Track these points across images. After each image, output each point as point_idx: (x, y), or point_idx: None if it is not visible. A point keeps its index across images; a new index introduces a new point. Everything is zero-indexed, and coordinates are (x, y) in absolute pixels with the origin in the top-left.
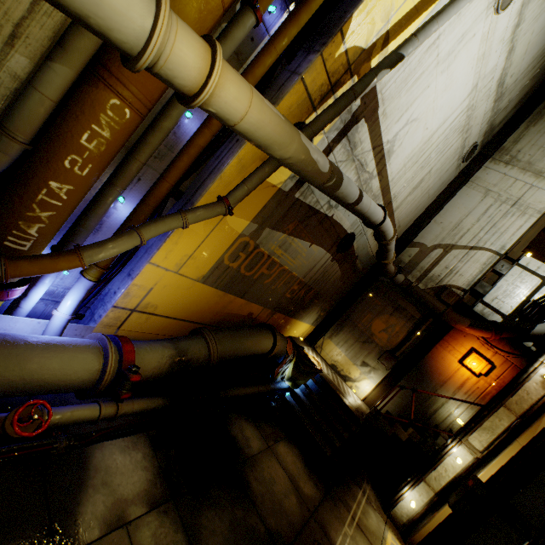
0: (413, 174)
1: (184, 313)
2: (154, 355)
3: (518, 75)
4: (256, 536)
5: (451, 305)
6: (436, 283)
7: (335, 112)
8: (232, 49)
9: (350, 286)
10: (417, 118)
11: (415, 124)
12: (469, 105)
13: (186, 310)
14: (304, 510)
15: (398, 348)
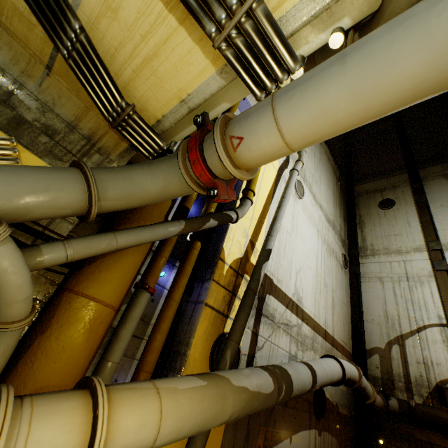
0: (324, 299)
1: None
2: None
3: (332, 212)
4: None
5: None
6: (426, 386)
7: (245, 314)
8: (133, 327)
9: (353, 443)
10: (300, 267)
11: (302, 271)
12: (322, 239)
13: None
14: None
15: None
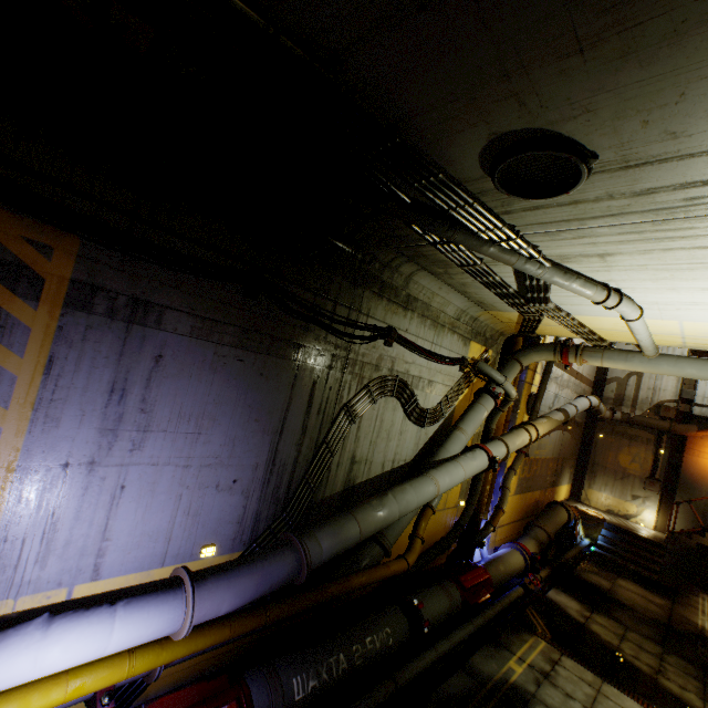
0: None
1: (511, 518)
2: (530, 545)
3: None
4: (646, 620)
5: (673, 418)
6: (648, 404)
7: (545, 385)
8: None
9: (579, 437)
10: None
11: None
12: None
13: (512, 515)
14: (663, 610)
15: (653, 471)
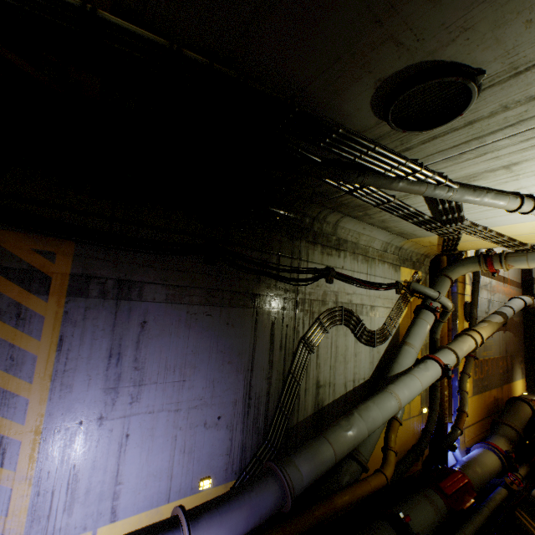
0: None
1: (475, 418)
2: (500, 443)
3: None
4: None
5: None
6: None
7: (477, 293)
8: None
9: (521, 334)
10: None
11: None
12: None
13: (475, 415)
14: None
15: None
